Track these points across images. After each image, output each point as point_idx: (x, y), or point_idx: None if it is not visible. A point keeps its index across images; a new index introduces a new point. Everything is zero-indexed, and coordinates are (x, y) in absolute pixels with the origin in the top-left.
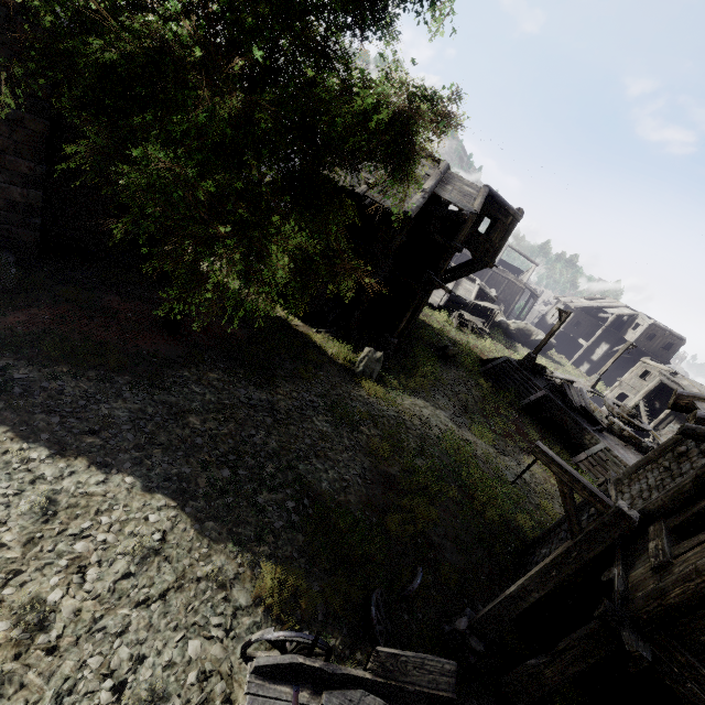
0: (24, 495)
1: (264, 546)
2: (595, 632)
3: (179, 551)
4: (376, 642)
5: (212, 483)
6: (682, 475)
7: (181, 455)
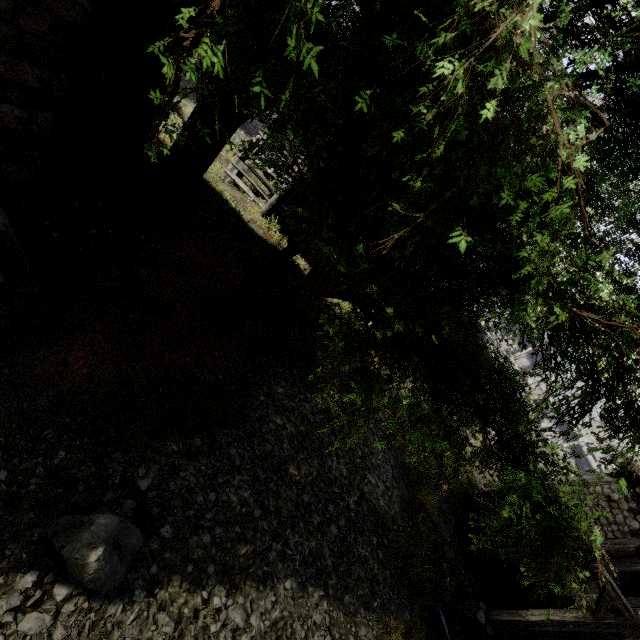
0: None
1: (376, 598)
2: (565, 636)
3: None
4: None
5: (331, 549)
6: (617, 524)
7: (302, 526)
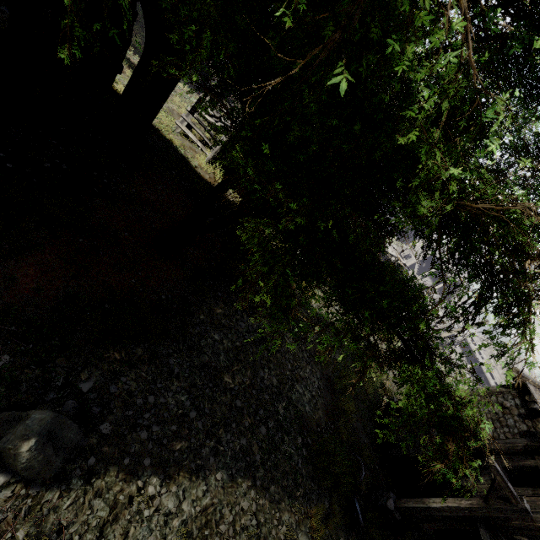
0: (167, 539)
1: (299, 488)
2: (462, 520)
3: (266, 525)
4: (362, 536)
5: (260, 447)
6: (509, 427)
7: (234, 426)
